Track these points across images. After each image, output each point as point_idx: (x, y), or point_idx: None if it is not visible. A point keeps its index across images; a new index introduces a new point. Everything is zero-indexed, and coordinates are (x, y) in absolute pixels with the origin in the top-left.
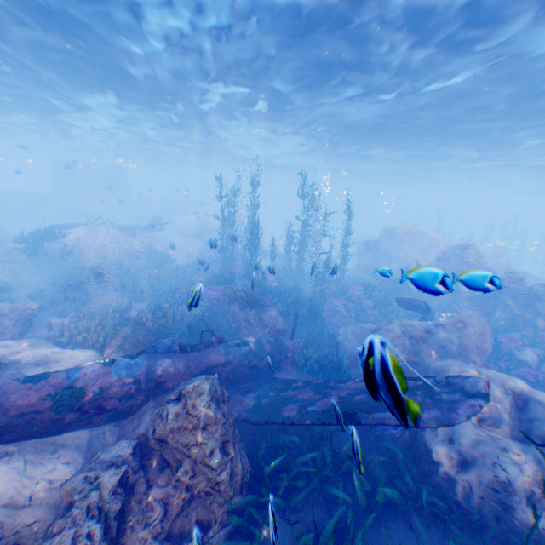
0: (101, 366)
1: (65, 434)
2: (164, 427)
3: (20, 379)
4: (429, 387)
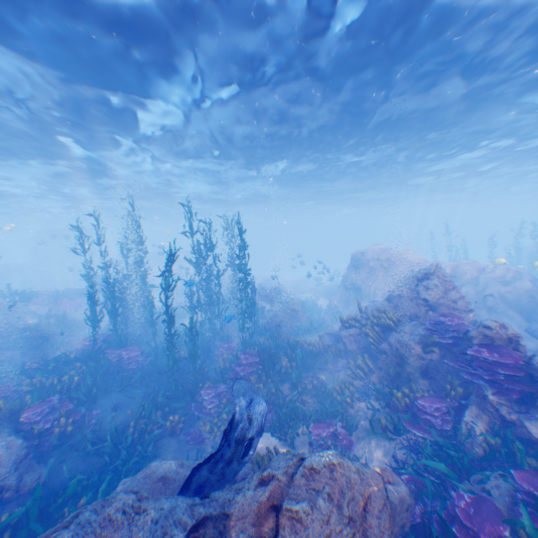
0: None
1: None
2: None
3: None
4: None
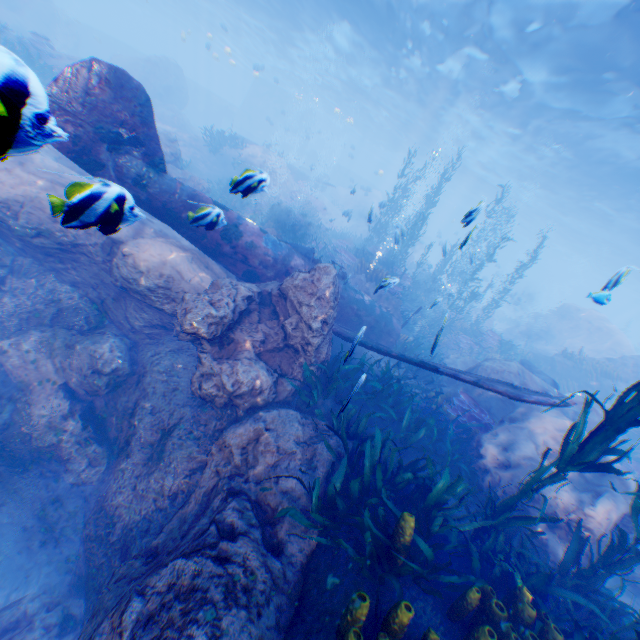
0: (259, 230)
1: (214, 266)
2: (292, 282)
3: (213, 201)
4: (514, 386)
